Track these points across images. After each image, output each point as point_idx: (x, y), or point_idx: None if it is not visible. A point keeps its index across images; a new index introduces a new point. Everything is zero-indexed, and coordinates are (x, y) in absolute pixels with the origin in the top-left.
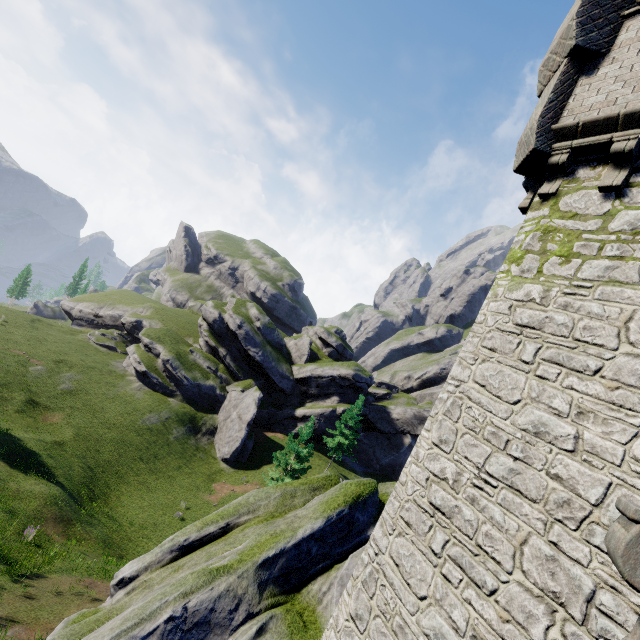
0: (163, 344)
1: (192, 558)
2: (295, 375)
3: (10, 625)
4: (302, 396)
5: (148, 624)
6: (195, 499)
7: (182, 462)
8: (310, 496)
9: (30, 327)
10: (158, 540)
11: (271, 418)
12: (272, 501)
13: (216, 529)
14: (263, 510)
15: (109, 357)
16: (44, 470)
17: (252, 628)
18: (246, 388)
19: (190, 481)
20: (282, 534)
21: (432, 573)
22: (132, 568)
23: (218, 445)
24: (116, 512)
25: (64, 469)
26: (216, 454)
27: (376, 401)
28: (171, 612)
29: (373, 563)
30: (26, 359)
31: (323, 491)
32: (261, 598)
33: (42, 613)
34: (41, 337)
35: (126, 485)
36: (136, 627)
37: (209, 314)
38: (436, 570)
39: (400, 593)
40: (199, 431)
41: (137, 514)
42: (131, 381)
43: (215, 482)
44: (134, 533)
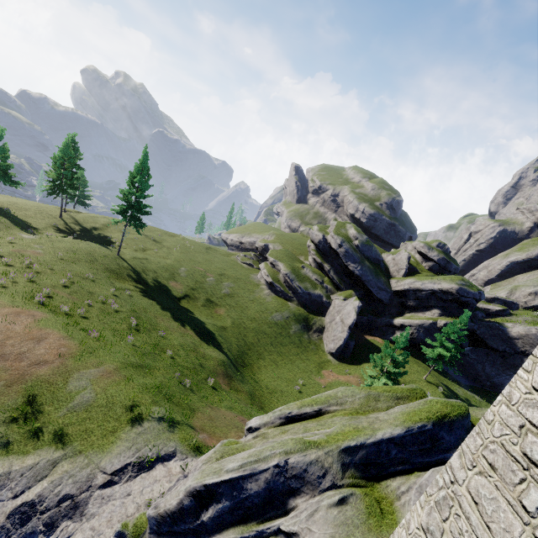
0: (282, 262)
1: (294, 427)
2: (392, 288)
3: (201, 432)
4: (400, 307)
5: (263, 464)
6: (309, 379)
7: (299, 350)
8: (393, 403)
9: (205, 252)
10: (284, 402)
11: (370, 324)
12: (357, 400)
13: (311, 411)
14: (349, 405)
15: (249, 271)
16: (217, 343)
17: (335, 496)
18: (347, 297)
19: (305, 365)
20: (363, 430)
21: (520, 529)
22: (256, 422)
23: (325, 341)
24: (257, 377)
25: (227, 344)
26: (324, 348)
27: (487, 317)
28: (277, 461)
29: (447, 489)
30: (204, 273)
31: (407, 401)
32: (343, 476)
33: (217, 430)
34: (211, 259)
35: (263, 360)
36: (256, 463)
37: (315, 236)
38: (526, 528)
39: (477, 531)
40: (311, 329)
41: (270, 381)
42: (263, 289)
43: (323, 369)
44: (268, 394)
